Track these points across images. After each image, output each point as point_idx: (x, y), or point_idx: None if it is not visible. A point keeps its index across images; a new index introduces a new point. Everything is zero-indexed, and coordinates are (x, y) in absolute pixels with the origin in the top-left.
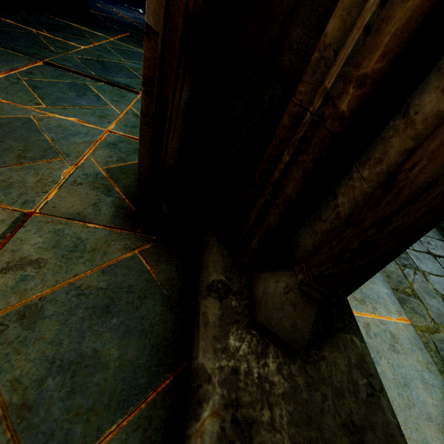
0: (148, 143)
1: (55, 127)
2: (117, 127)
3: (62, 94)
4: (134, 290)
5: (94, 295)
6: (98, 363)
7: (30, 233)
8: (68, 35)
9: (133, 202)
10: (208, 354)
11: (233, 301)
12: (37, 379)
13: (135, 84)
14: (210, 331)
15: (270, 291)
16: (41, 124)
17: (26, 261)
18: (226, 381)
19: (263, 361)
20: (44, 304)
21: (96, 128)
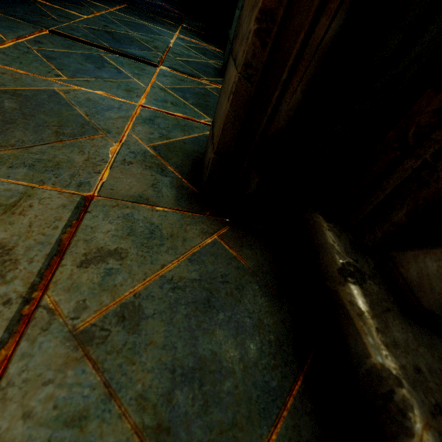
0: (242, 103)
1: (84, 101)
2: (148, 102)
3: (80, 66)
4: (229, 279)
5: (190, 287)
6: (221, 367)
7: (98, 219)
8: (66, 3)
9: (191, 182)
10: (382, 352)
11: (372, 286)
12: (163, 393)
13: (151, 56)
14: (370, 324)
15: (430, 271)
16: (69, 97)
17: (105, 252)
18: (416, 382)
19: (436, 354)
20: (140, 301)
21: (127, 102)
